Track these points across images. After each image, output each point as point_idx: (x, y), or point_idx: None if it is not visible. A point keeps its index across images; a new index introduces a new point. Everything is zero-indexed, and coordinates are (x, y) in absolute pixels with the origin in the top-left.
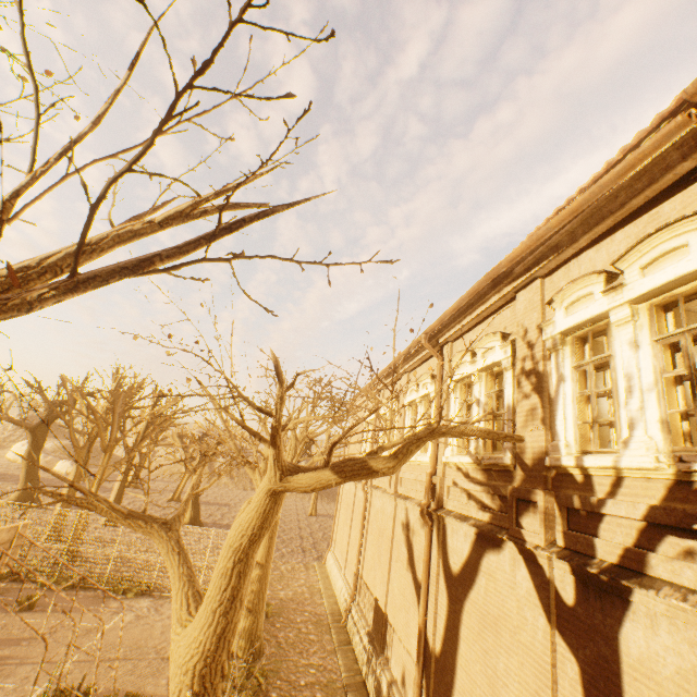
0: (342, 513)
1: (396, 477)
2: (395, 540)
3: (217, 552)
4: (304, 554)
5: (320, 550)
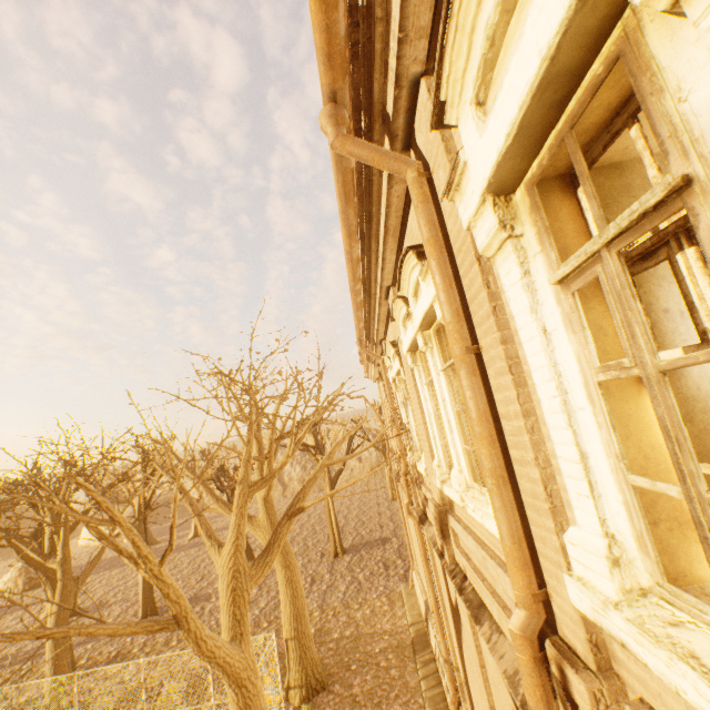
0: (409, 521)
1: (443, 523)
2: (490, 678)
3: (273, 618)
4: (386, 575)
5: (407, 558)
